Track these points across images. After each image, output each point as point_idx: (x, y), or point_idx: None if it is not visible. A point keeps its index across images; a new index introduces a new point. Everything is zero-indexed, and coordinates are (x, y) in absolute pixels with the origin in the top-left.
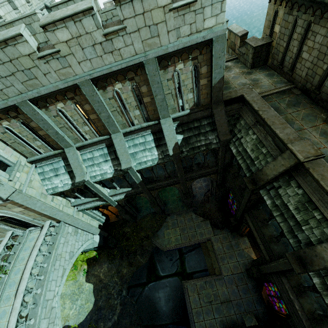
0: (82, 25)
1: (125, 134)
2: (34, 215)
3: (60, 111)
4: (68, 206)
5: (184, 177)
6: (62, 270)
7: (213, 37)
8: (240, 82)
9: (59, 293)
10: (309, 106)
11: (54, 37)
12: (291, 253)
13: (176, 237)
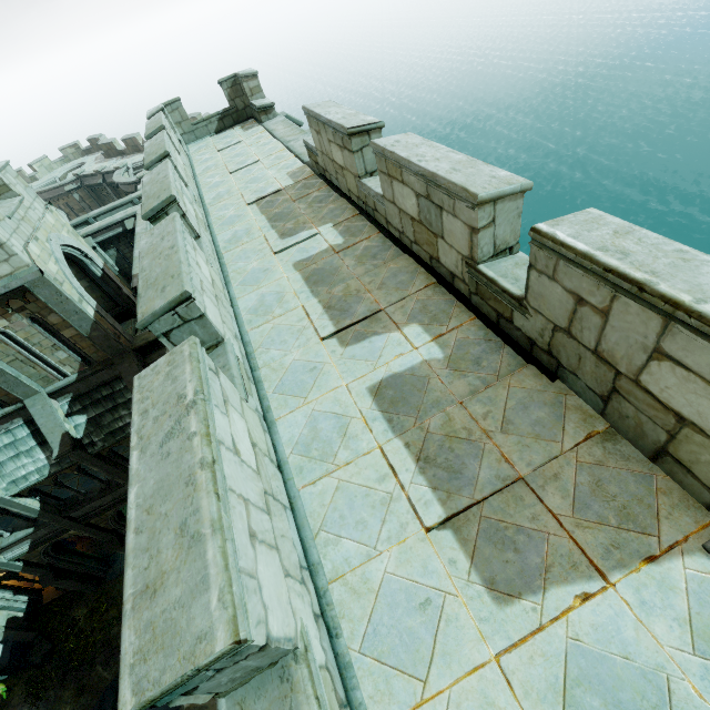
0: None
1: None
2: None
3: None
4: None
5: None
6: None
7: (24, 284)
8: None
9: None
10: None
11: None
12: None
13: None
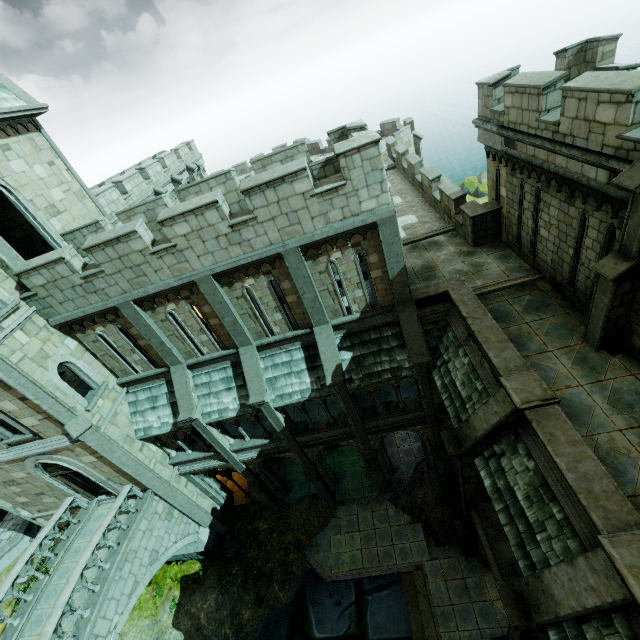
0: (204, 218)
1: (261, 347)
2: (109, 472)
3: (170, 314)
4: (164, 463)
5: (362, 426)
6: (133, 584)
7: (377, 220)
8: (452, 268)
9: (119, 628)
10: (562, 312)
11: (172, 231)
12: (507, 585)
13: (352, 553)
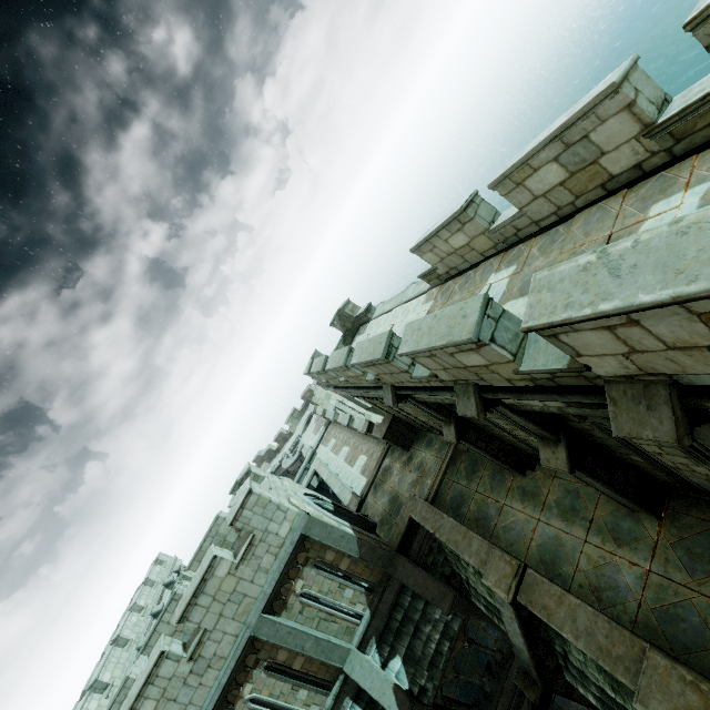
0: (161, 678)
1: None
2: None
3: None
4: None
5: None
6: None
7: (301, 532)
8: (407, 484)
9: None
10: (486, 459)
11: None
12: None
13: None
